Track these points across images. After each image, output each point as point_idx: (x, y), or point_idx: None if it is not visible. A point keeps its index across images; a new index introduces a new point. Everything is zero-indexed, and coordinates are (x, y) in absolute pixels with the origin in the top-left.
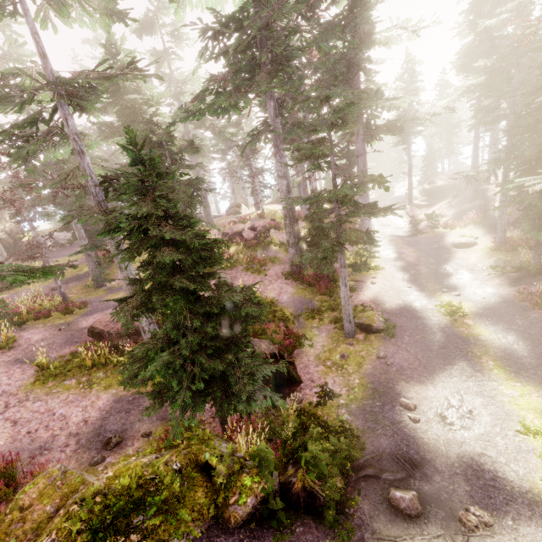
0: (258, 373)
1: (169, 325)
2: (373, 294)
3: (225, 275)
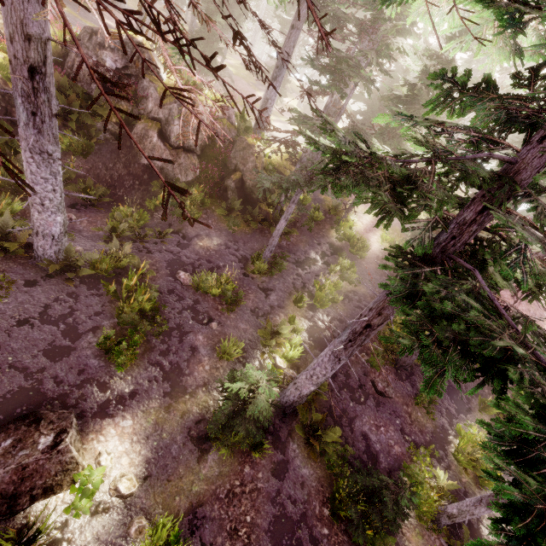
0: (215, 58)
1: (202, 28)
2: (284, 125)
3: (231, 73)
